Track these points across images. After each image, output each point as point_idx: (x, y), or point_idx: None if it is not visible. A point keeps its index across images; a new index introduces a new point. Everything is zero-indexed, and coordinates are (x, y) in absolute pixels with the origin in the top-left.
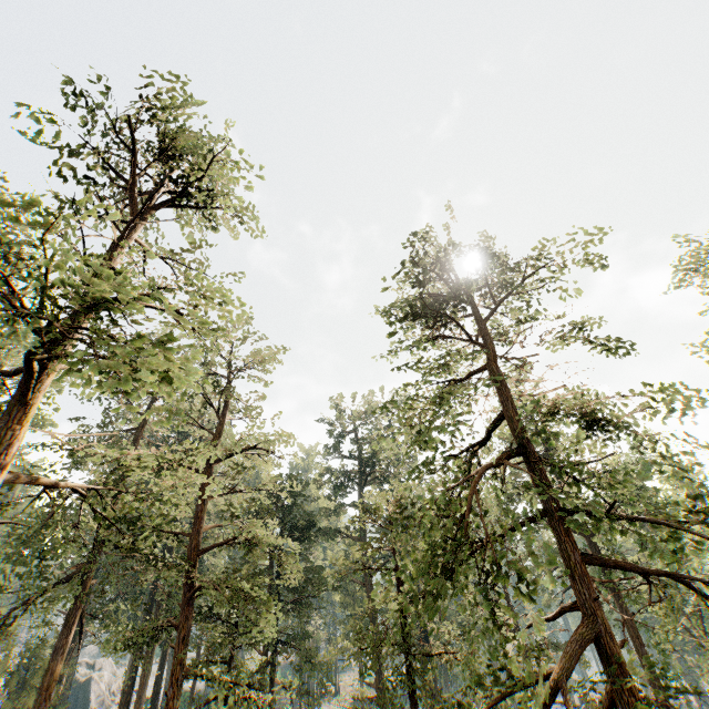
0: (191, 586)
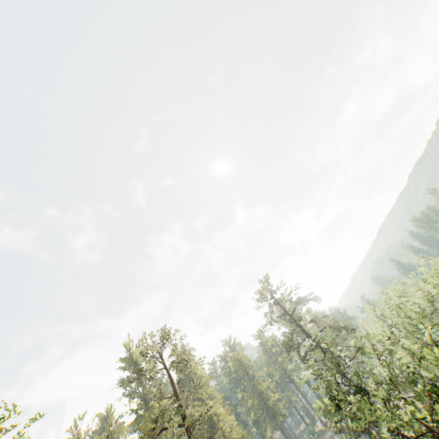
0: None
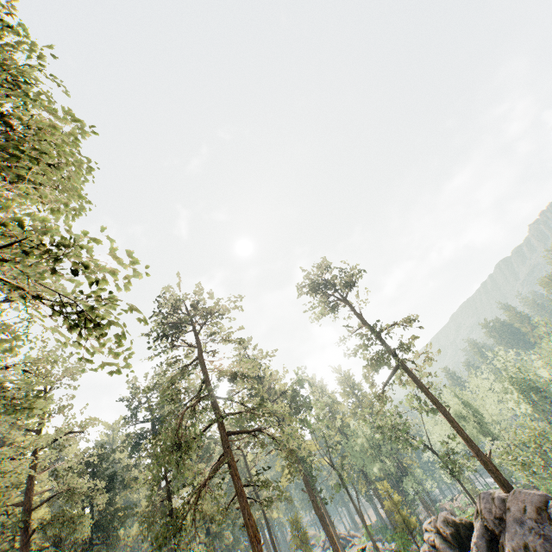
0: (27, 533)
